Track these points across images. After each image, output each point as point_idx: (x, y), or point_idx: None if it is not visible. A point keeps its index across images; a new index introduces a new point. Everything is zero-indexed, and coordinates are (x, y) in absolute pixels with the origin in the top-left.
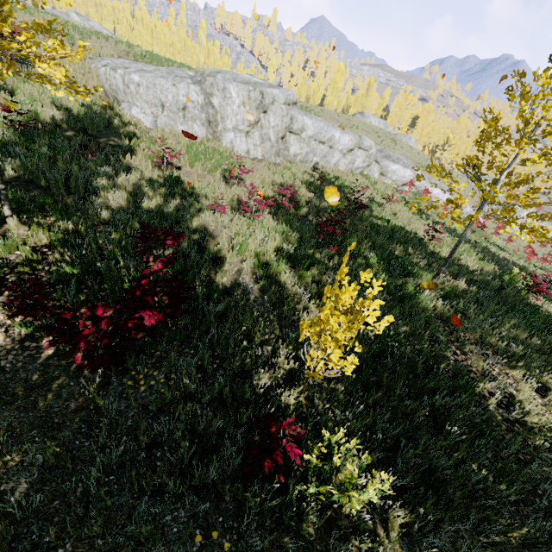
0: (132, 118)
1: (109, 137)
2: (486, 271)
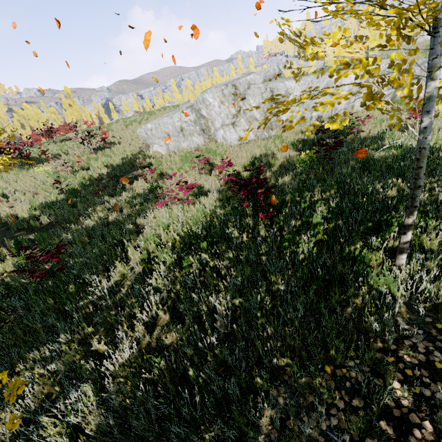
0: (153, 153)
1: (131, 173)
2: None
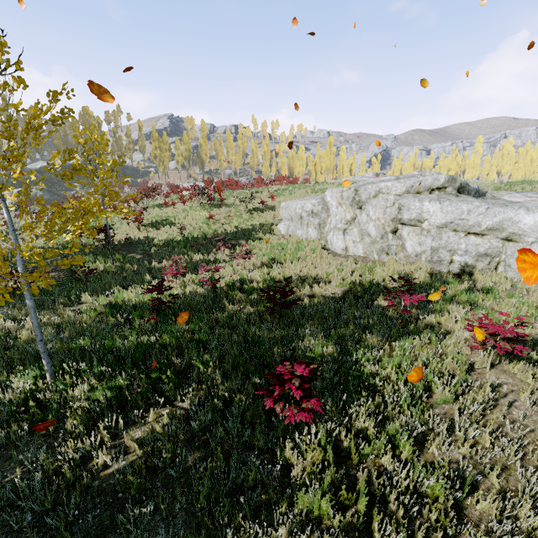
0: (275, 229)
1: (239, 240)
2: None
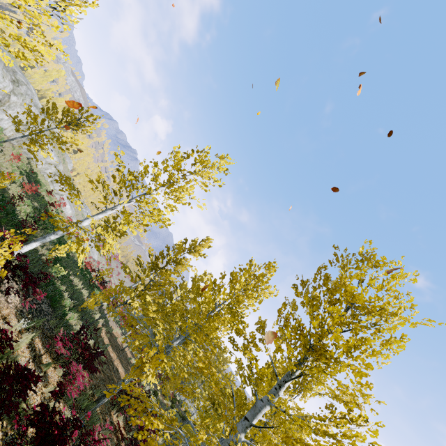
0: None
1: None
2: (75, 254)
